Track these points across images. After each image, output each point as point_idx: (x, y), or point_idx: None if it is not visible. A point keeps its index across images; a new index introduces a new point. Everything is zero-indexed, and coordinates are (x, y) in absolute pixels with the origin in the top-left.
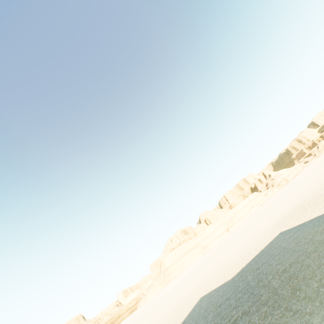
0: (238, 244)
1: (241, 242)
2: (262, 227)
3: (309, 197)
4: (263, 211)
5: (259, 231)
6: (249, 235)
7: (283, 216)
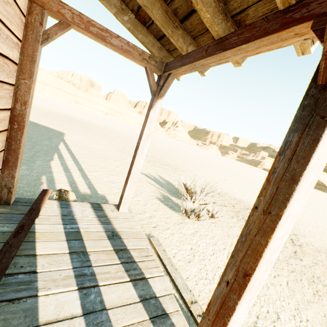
0: (54, 107)
1: (56, 108)
2: (73, 114)
3: (98, 125)
4: (124, 126)
5: (66, 112)
6: (68, 111)
7: (78, 118)
